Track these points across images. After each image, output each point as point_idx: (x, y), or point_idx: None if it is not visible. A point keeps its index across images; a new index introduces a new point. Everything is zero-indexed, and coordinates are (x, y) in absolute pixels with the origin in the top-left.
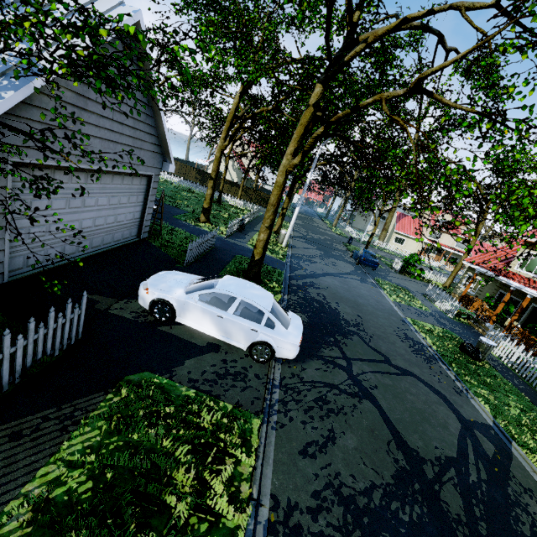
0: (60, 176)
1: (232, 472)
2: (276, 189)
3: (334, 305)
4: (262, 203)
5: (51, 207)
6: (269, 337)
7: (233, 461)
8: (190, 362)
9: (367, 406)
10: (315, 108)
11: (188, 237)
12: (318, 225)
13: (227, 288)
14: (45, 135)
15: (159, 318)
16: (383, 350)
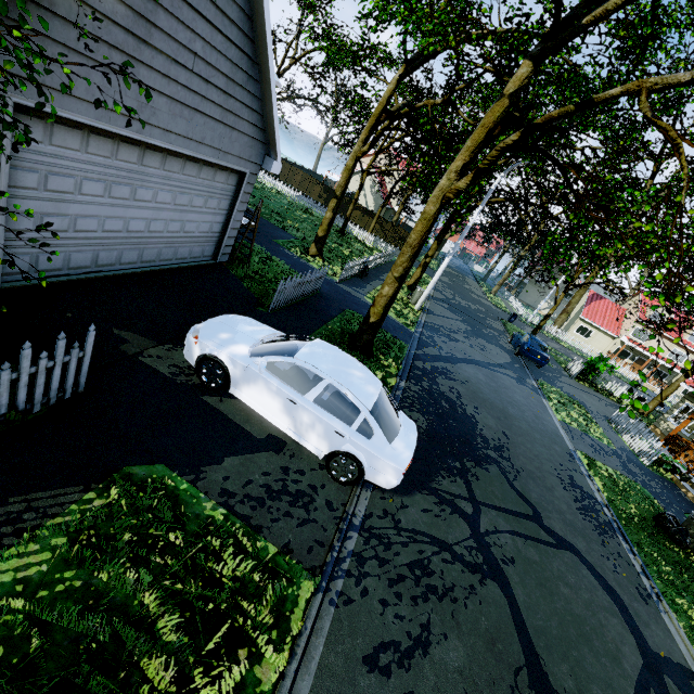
0: (99, 145)
1: (242, 676)
2: (421, 223)
3: (471, 411)
4: (400, 244)
5: (80, 190)
6: (360, 450)
7: (251, 654)
8: (231, 462)
9: (493, 593)
10: (511, 101)
11: (286, 271)
12: (471, 288)
13: (313, 360)
14: (74, 71)
15: (207, 383)
16: (532, 498)
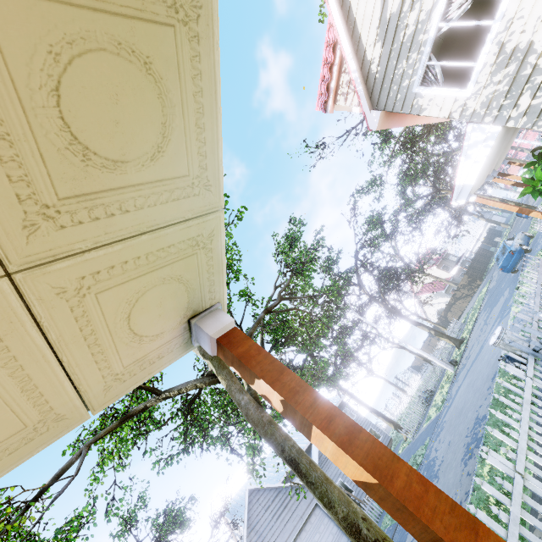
0: None
1: None
2: None
3: (438, 452)
4: (474, 285)
5: None
6: None
7: None
8: None
9: None
10: None
11: None
12: None
13: None
14: None
15: None
16: None
